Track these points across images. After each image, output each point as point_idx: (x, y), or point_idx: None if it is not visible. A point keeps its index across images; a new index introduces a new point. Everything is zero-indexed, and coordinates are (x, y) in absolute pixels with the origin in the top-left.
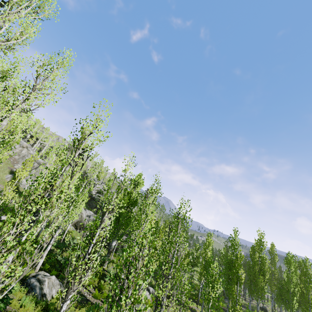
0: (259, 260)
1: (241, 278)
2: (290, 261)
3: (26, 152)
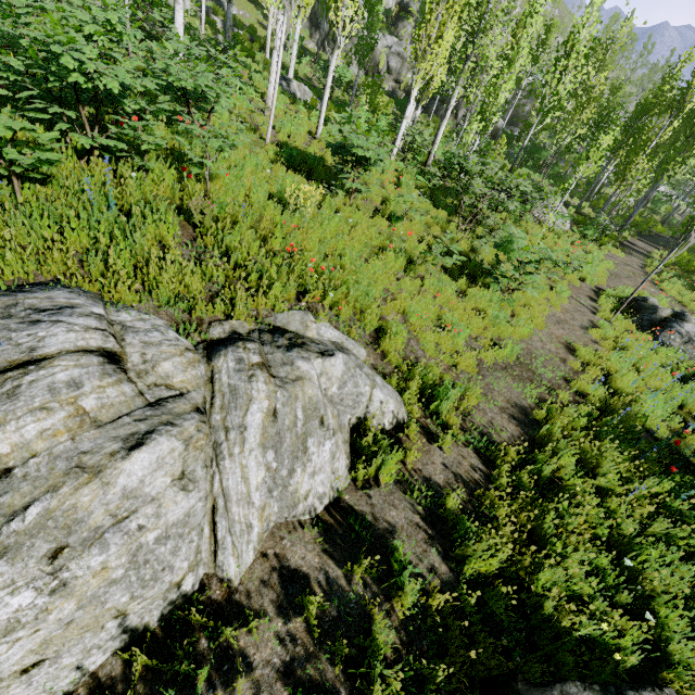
0: None
1: (688, 98)
2: None
3: None
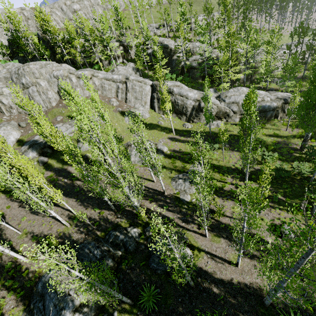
0: None
1: None
2: None
3: (98, 81)
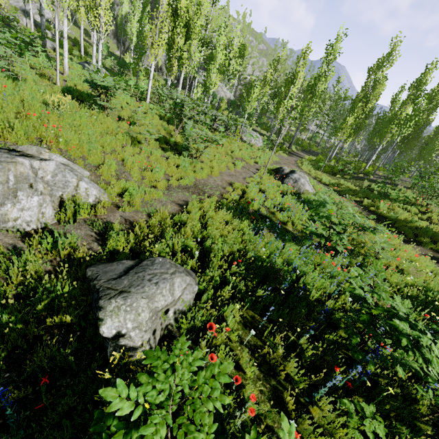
0: (371, 86)
1: (296, 77)
2: (435, 92)
3: None
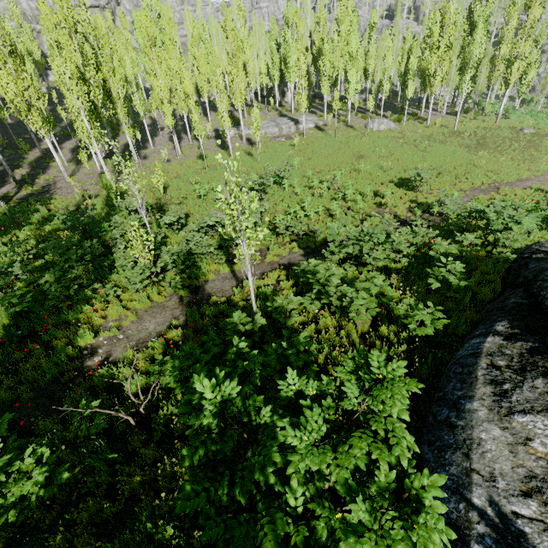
0: None
1: None
2: None
3: None
